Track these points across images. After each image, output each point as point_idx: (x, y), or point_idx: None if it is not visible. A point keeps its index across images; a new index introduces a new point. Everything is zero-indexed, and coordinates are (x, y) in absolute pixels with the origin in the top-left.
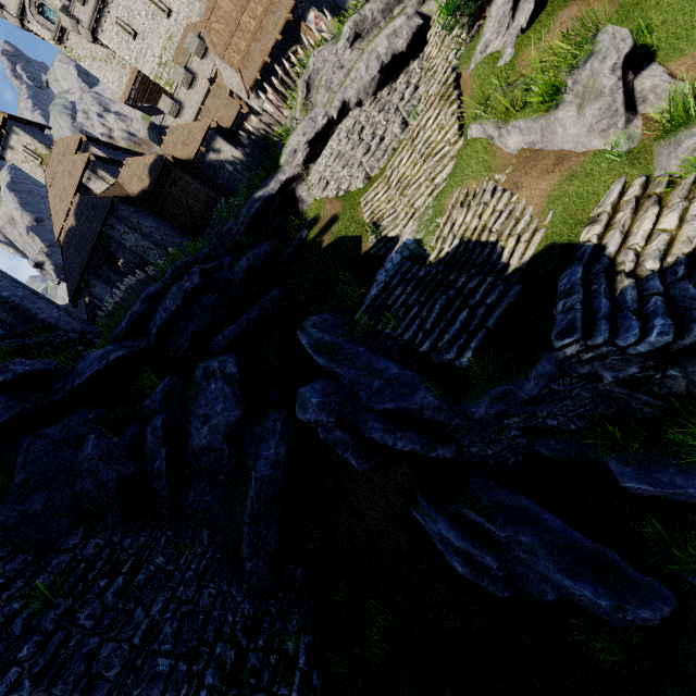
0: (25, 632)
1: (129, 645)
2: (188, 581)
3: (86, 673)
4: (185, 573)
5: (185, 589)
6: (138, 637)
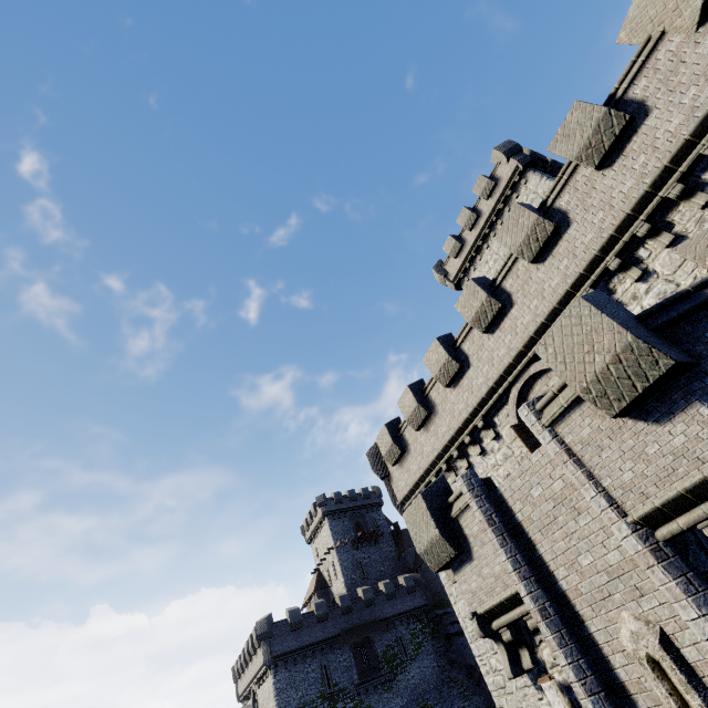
0: (446, 683)
1: (459, 705)
2: (474, 704)
3: (452, 701)
4: (474, 702)
5: (472, 706)
6: (461, 705)
